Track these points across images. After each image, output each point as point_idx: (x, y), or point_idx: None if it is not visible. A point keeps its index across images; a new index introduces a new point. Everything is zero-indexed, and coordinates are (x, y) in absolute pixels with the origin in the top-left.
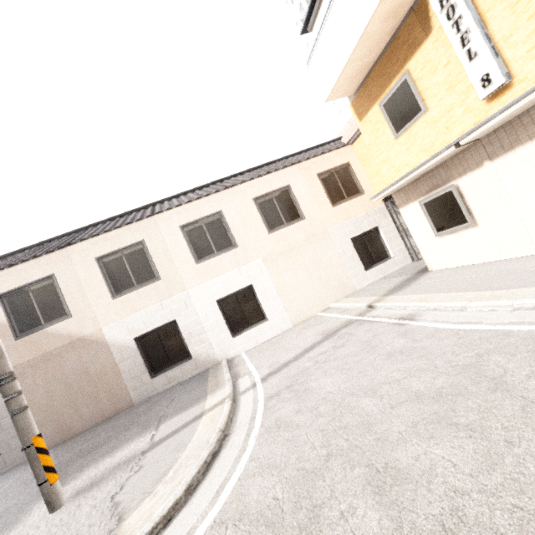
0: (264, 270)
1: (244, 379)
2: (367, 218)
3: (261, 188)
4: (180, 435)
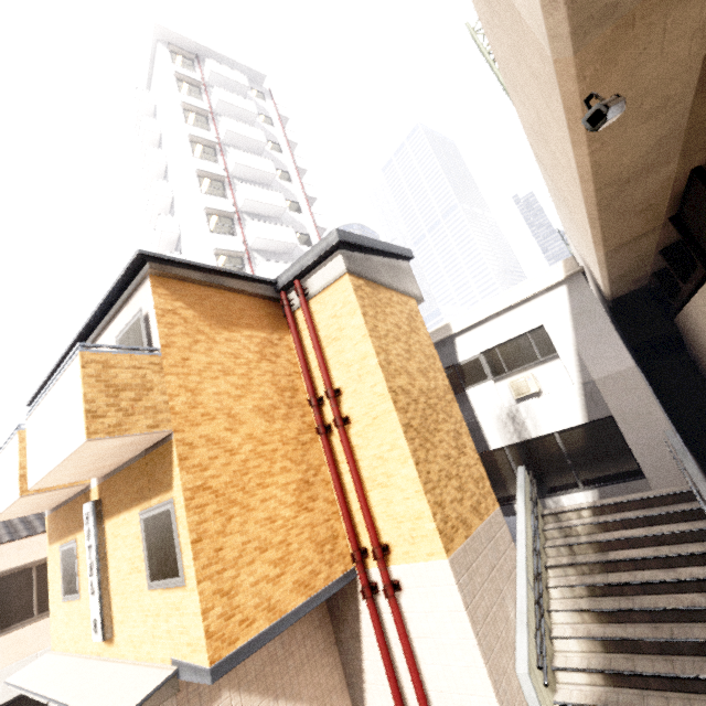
0: None
1: None
2: None
3: None
4: None
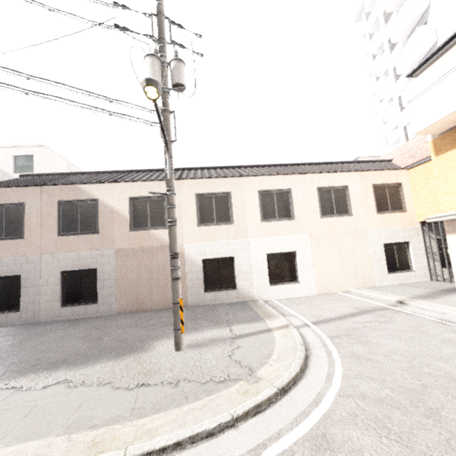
0: (308, 244)
1: (292, 318)
2: (402, 232)
3: (325, 181)
4: (260, 337)
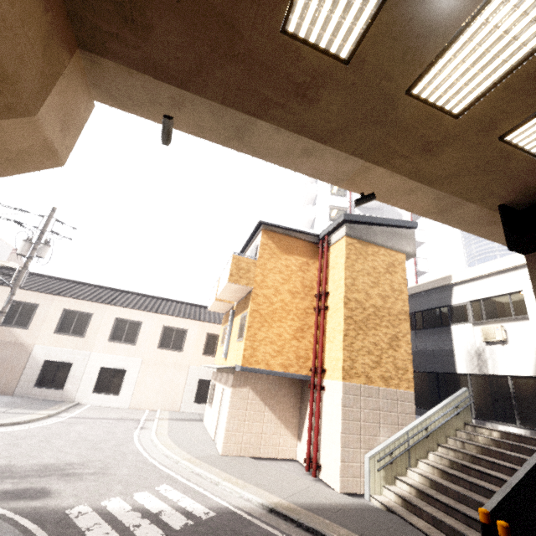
0: (139, 366)
1: (66, 414)
2: None
3: (172, 323)
4: (17, 415)
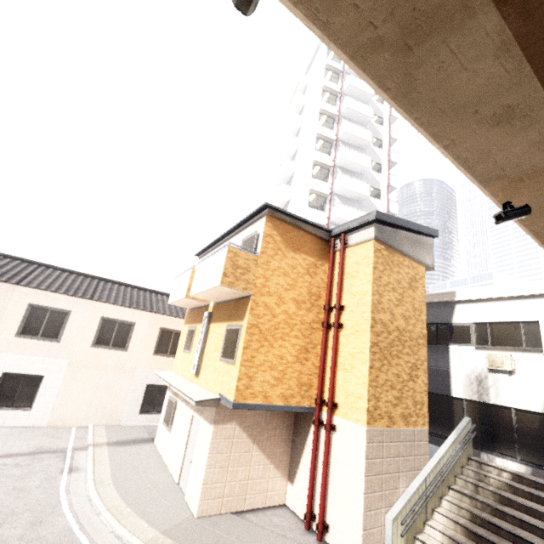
0: (64, 370)
1: None
2: None
3: (114, 313)
4: None
